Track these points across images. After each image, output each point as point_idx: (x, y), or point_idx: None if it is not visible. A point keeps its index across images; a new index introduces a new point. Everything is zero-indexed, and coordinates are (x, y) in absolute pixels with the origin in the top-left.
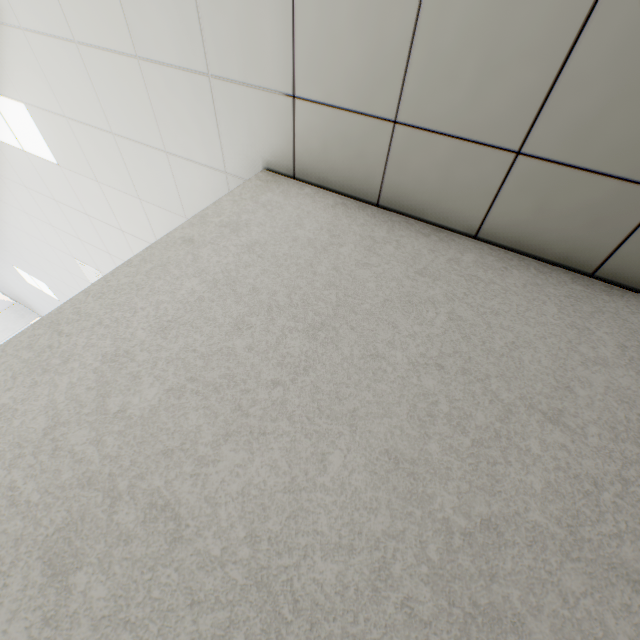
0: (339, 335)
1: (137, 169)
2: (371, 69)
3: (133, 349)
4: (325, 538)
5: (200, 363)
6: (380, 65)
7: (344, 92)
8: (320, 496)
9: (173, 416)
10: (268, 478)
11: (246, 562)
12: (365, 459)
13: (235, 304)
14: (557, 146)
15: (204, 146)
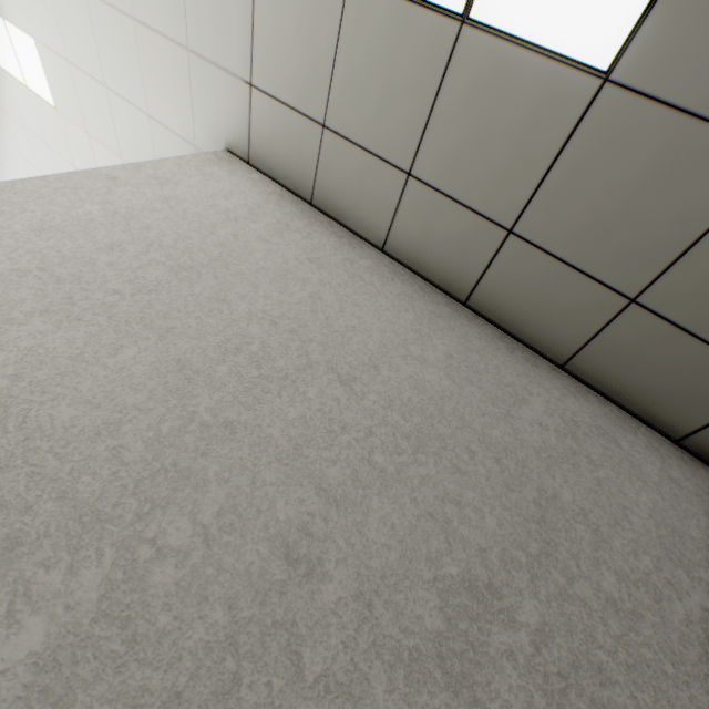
0: (200, 279)
1: (123, 127)
2: (307, 74)
3: (3, 235)
4: (81, 394)
5: (58, 261)
6: (314, 72)
7: (288, 90)
8: (97, 370)
9: (7, 287)
10: (61, 347)
11: (0, 389)
12: (156, 359)
13: (122, 232)
14: (435, 174)
15: (180, 116)
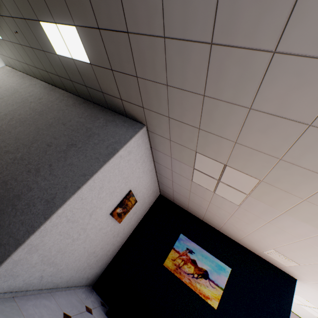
0: None
1: None
2: None
3: None
4: None
5: None
6: None
7: None
8: None
9: None
10: None
11: None
12: None
13: None
14: (11, 57)
15: None
